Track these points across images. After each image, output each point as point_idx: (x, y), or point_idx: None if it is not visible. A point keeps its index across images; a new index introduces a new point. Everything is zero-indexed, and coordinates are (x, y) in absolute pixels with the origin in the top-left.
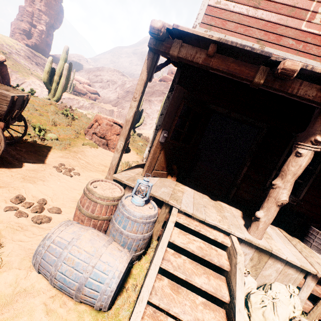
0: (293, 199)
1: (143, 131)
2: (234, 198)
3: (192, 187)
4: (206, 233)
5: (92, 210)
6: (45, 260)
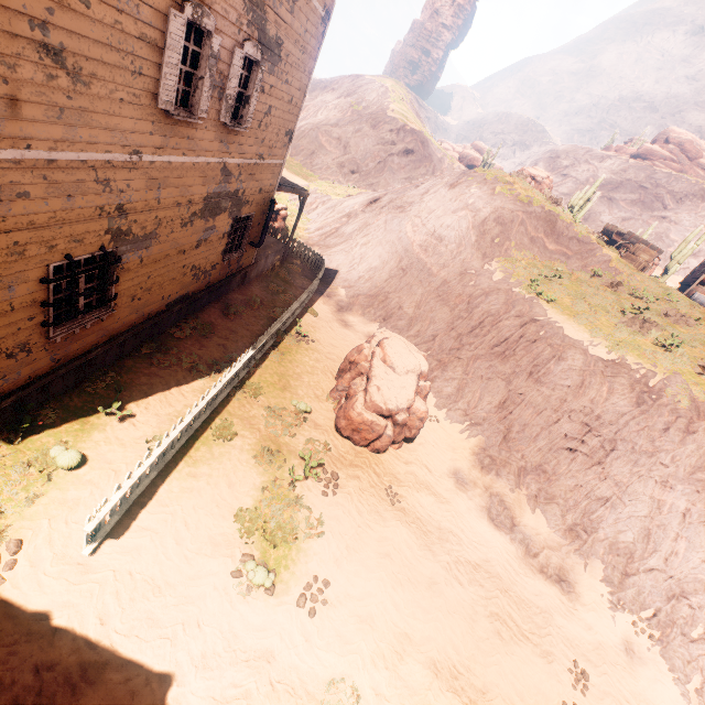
0: None
1: None
2: None
3: None
4: None
5: (701, 292)
6: (697, 297)
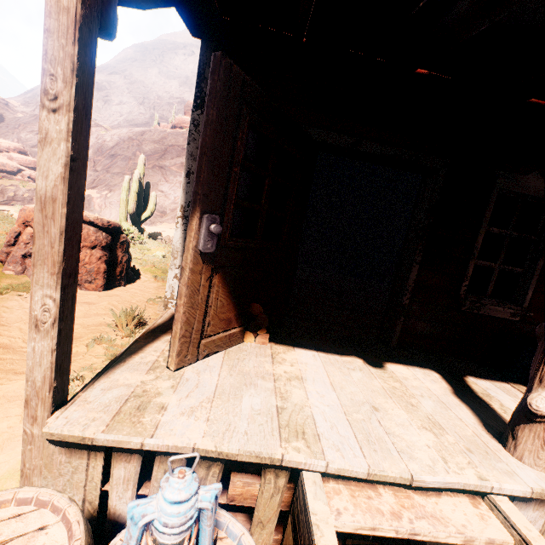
0: (514, 311)
1: (162, 226)
2: (401, 340)
3: (309, 344)
4: (436, 535)
5: None
6: None
